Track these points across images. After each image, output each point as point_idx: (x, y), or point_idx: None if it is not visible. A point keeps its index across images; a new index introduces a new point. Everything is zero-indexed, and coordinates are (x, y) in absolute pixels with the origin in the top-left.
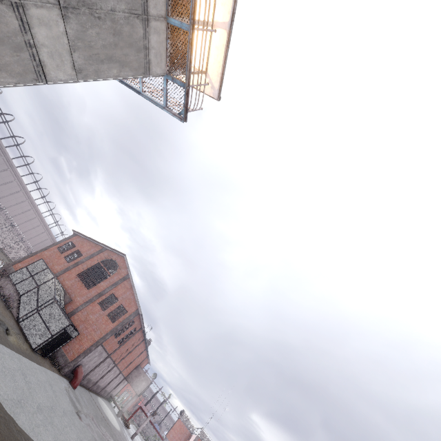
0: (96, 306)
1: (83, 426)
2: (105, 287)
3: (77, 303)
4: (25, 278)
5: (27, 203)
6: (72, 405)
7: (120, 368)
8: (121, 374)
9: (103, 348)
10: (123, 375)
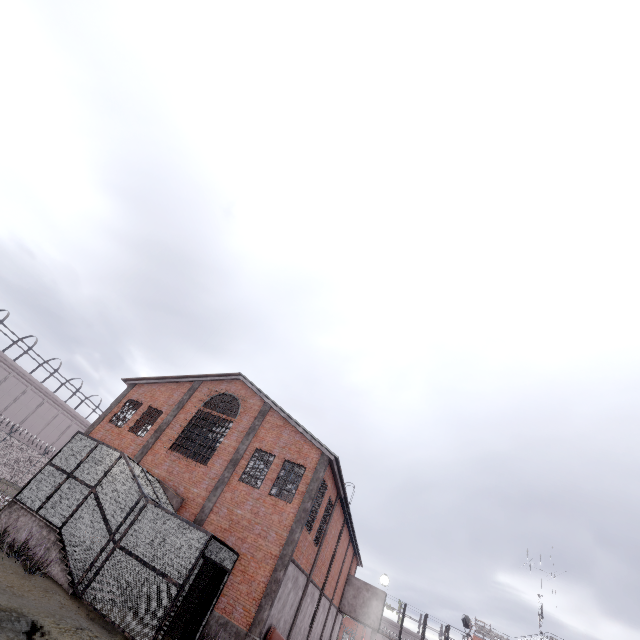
0: (238, 487)
1: None
2: (235, 446)
3: (197, 500)
4: (55, 487)
5: (31, 394)
6: None
7: (328, 595)
8: (332, 606)
9: (295, 566)
10: (335, 605)
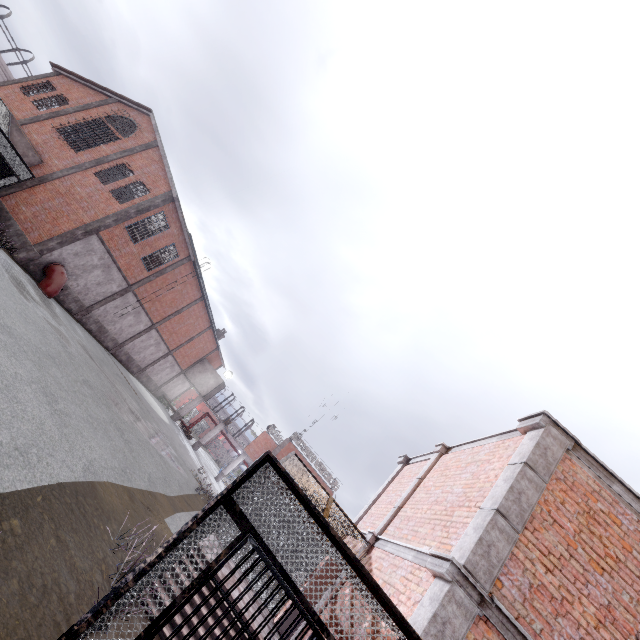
0: (90, 177)
1: (21, 301)
2: (109, 153)
3: (53, 168)
4: None
5: None
6: (9, 275)
7: (166, 341)
8: (173, 359)
9: (107, 252)
10: (178, 363)
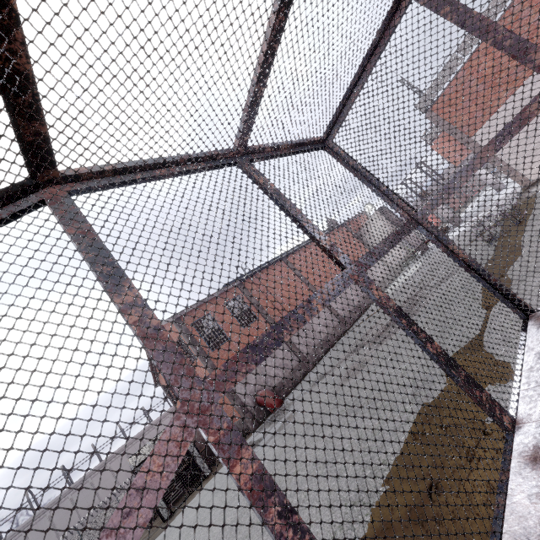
0: None
1: None
2: None
3: None
4: None
5: None
6: None
7: None
8: None
9: None
10: None
